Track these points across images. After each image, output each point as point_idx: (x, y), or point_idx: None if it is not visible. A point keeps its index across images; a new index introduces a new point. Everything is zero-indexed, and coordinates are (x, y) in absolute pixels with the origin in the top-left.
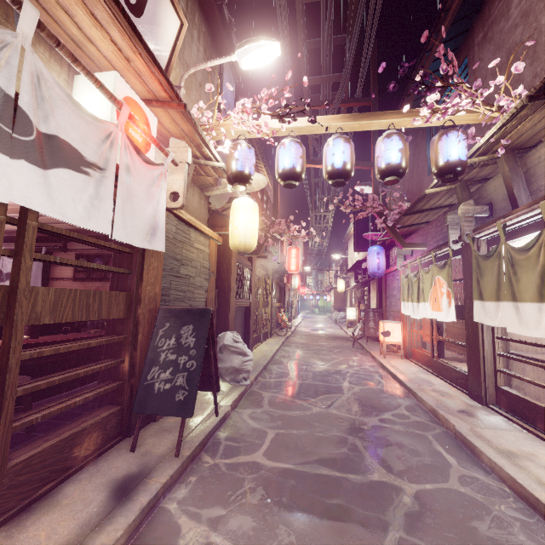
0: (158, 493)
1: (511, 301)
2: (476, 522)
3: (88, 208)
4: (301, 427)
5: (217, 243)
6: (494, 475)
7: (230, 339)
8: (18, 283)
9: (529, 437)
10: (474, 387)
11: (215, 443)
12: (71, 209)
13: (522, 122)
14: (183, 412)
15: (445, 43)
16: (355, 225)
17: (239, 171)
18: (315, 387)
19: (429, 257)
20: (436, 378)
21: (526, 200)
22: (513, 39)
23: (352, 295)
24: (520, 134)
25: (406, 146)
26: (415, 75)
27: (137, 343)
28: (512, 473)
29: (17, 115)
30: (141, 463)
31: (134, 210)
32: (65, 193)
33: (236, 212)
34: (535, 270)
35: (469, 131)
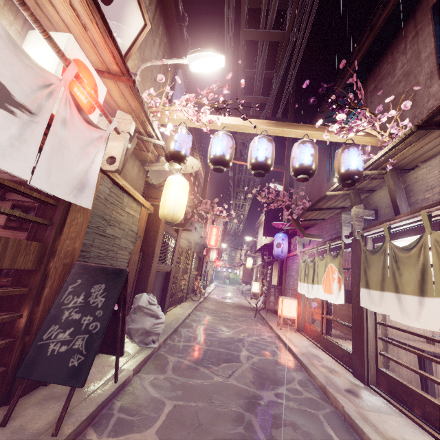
0: None
1: (394, 292)
2: None
3: (5, 146)
4: (200, 399)
5: (148, 212)
6: None
7: (145, 300)
8: None
9: (408, 423)
10: (358, 366)
11: (107, 415)
12: None
13: (407, 147)
14: (74, 381)
15: (347, 88)
16: (266, 215)
17: (176, 151)
18: (219, 354)
19: (324, 247)
20: (324, 353)
21: (406, 209)
22: (397, 90)
23: (257, 272)
24: (404, 157)
25: (316, 153)
26: (322, 107)
27: (41, 297)
28: None
29: None
30: None
31: (64, 162)
32: None
33: (169, 186)
34: (415, 267)
35: (367, 148)
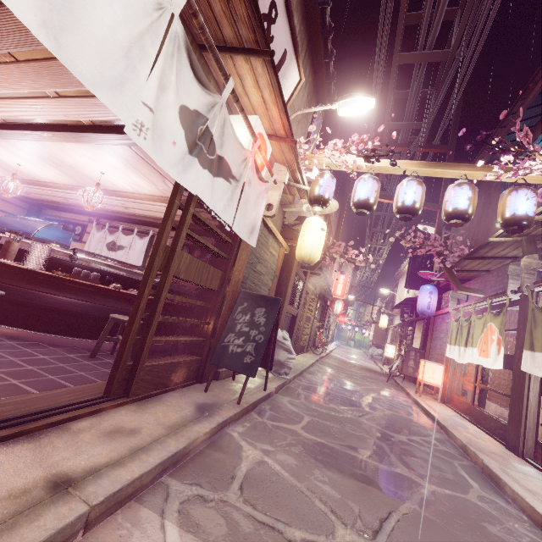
0: (227, 420)
1: None
2: (487, 524)
3: (226, 205)
4: (333, 422)
5: (284, 252)
6: (515, 506)
7: (280, 335)
8: (176, 247)
9: None
10: (512, 437)
11: (262, 409)
12: (218, 204)
13: None
14: (248, 372)
15: (531, 108)
16: (411, 262)
17: (321, 195)
18: (347, 400)
19: (484, 304)
20: (473, 425)
21: None
22: None
23: (393, 334)
24: None
25: (475, 196)
26: (496, 132)
27: (221, 313)
28: (532, 503)
29: (211, 143)
30: (213, 400)
31: (246, 212)
32: (218, 194)
33: (307, 228)
34: None
35: (539, 191)
